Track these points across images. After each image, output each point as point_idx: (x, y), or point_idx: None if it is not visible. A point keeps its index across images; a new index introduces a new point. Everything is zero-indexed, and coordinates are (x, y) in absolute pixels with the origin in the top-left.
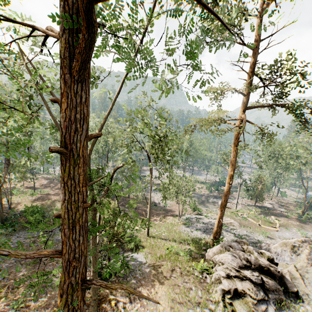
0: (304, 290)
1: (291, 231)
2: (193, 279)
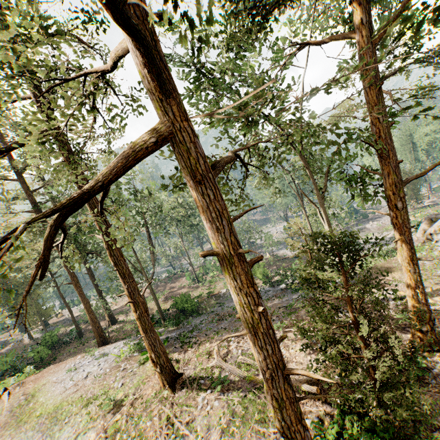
0: None
1: None
2: None
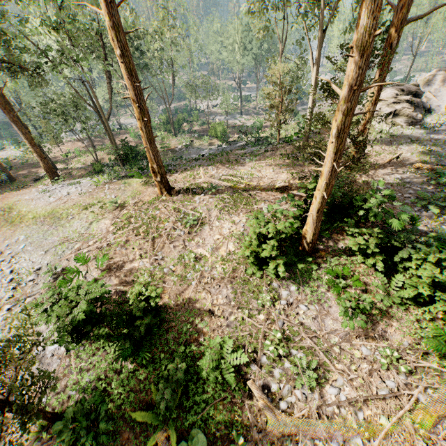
0: (436, 104)
1: None
2: None
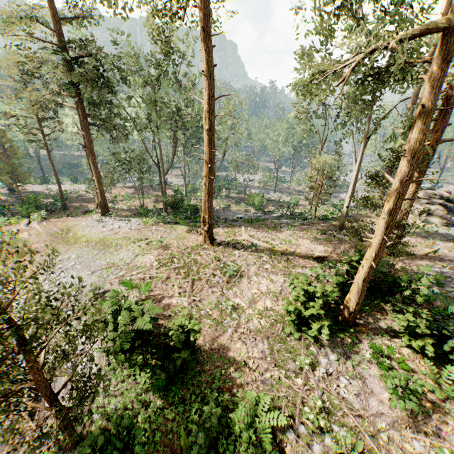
0: None
1: None
2: None
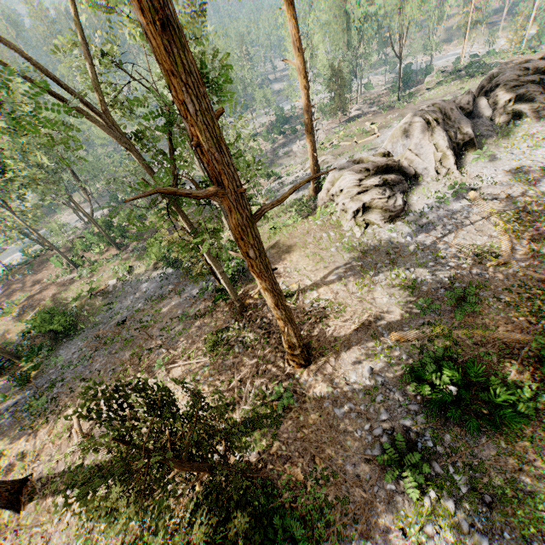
0: (422, 167)
1: (393, 127)
2: (319, 229)
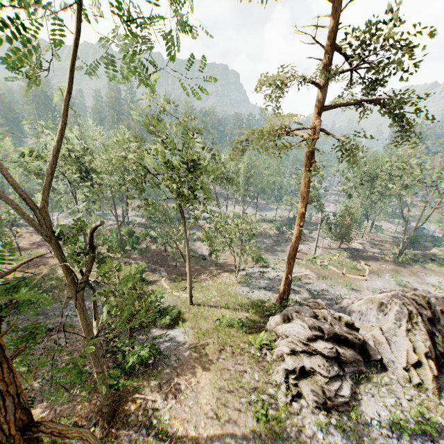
0: (390, 357)
1: (384, 278)
2: (248, 359)
